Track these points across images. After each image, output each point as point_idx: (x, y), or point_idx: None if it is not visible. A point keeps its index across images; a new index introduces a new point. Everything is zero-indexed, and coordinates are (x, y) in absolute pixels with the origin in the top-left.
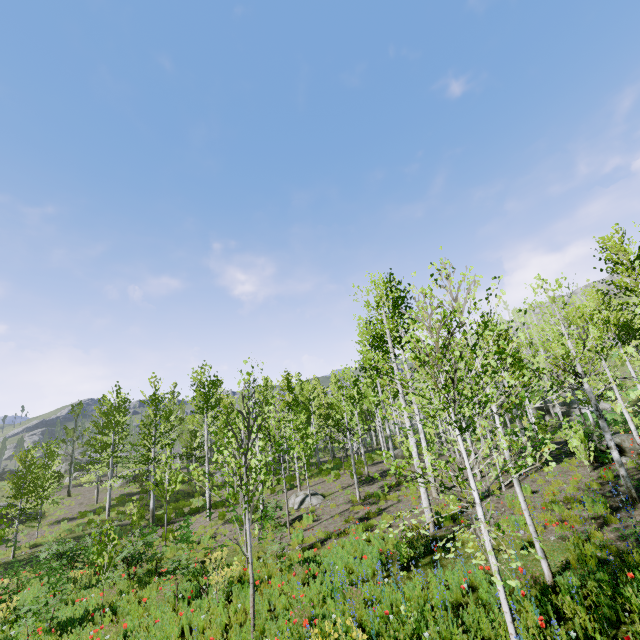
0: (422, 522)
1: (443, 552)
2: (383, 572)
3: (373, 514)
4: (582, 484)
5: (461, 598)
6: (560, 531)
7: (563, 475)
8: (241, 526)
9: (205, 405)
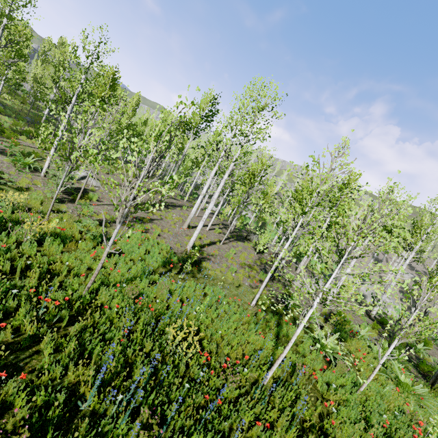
0: (180, 242)
1: (196, 269)
2: (163, 268)
3: (147, 221)
4: (253, 259)
5: (213, 303)
6: (249, 282)
7: (245, 250)
8: (15, 165)
9: (4, 20)
